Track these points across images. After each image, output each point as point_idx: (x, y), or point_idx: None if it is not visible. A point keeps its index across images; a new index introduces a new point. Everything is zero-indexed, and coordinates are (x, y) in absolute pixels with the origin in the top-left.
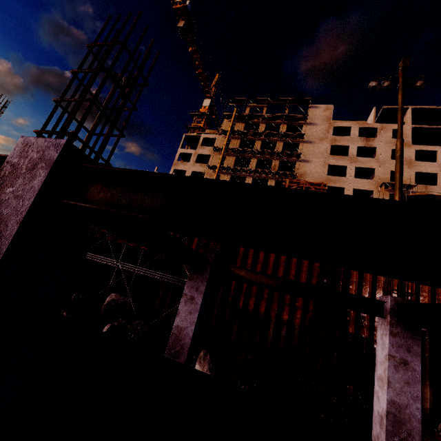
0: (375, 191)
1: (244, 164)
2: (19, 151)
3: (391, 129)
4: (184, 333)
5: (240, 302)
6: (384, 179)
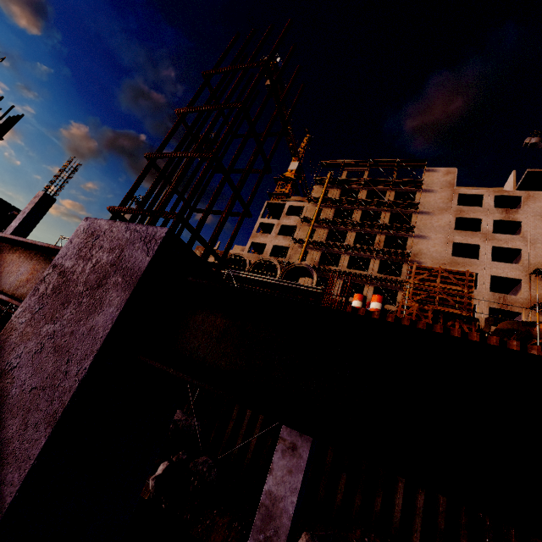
0: (524, 280)
1: (339, 238)
2: (78, 246)
3: (541, 198)
4: (280, 507)
5: None
6: (536, 264)
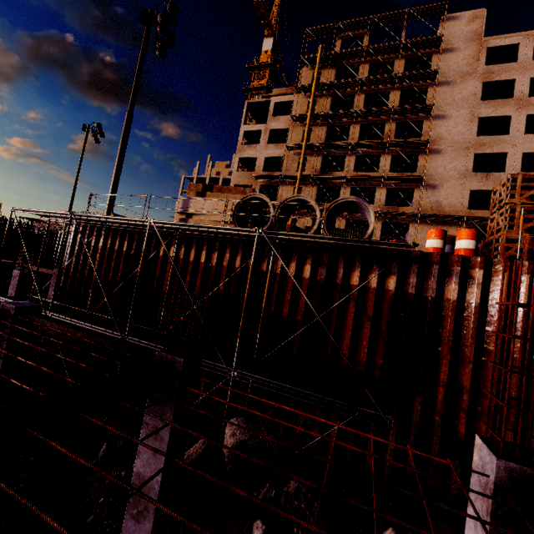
0: None
1: (339, 135)
2: None
3: None
4: None
5: (460, 427)
6: None
